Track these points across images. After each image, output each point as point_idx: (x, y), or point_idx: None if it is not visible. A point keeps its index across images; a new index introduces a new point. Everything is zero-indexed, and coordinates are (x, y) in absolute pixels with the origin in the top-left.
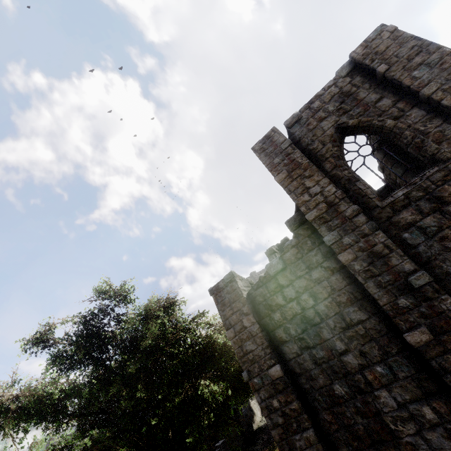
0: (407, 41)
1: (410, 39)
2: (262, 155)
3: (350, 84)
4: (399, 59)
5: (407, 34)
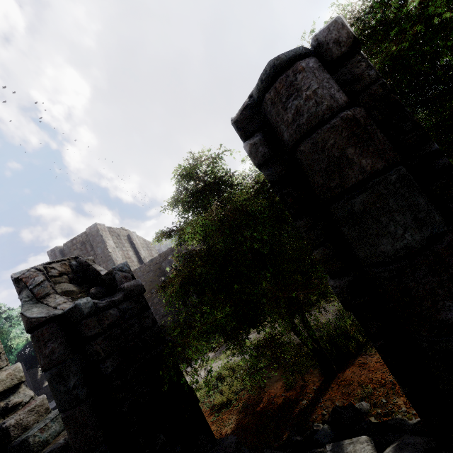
0: (99, 236)
1: (100, 235)
2: (50, 258)
3: (86, 239)
4: (96, 241)
5: (100, 233)
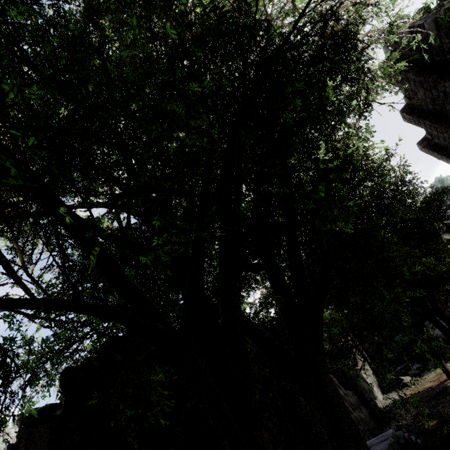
0: None
1: None
2: None
3: None
4: None
5: None
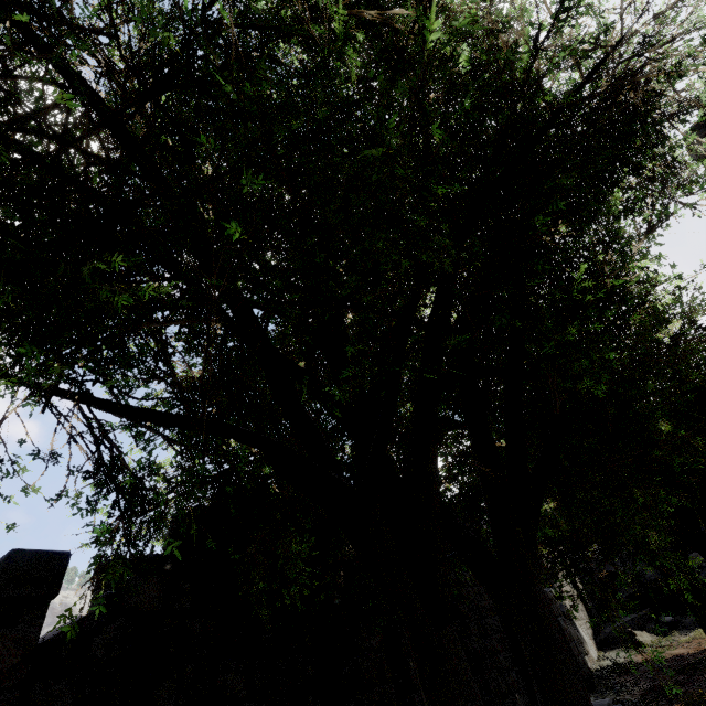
0: None
1: None
2: None
3: None
4: None
5: None
